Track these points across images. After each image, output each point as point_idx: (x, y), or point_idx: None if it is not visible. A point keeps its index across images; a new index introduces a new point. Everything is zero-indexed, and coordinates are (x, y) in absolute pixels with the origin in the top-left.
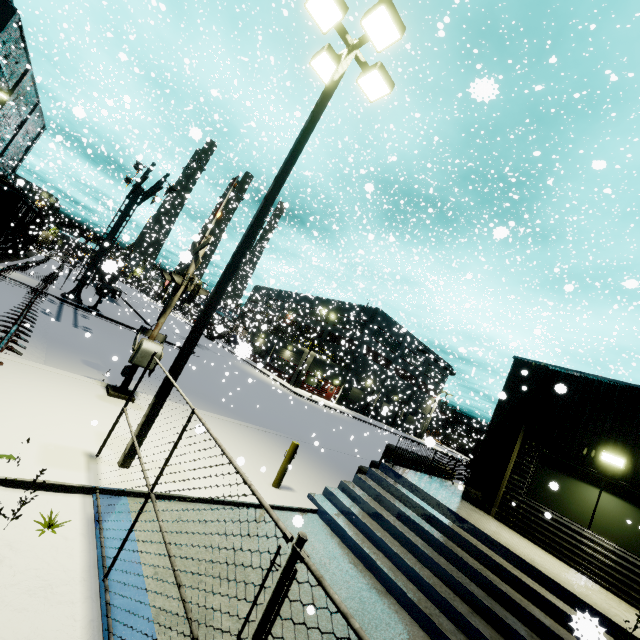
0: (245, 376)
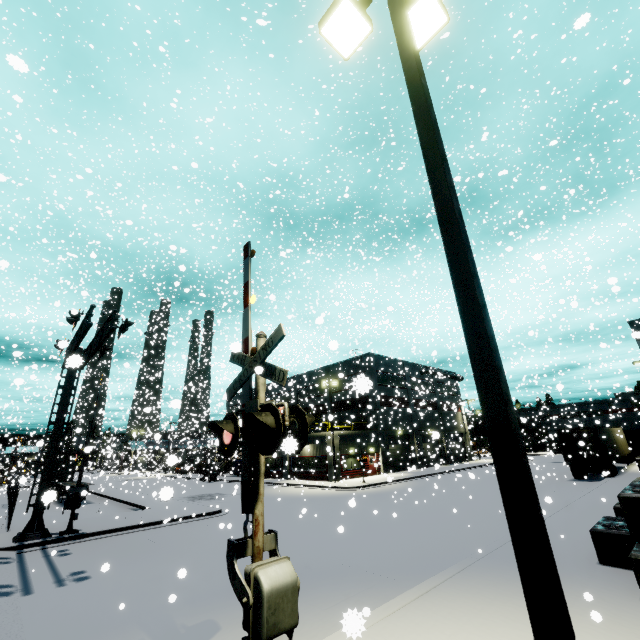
0: (291, 503)
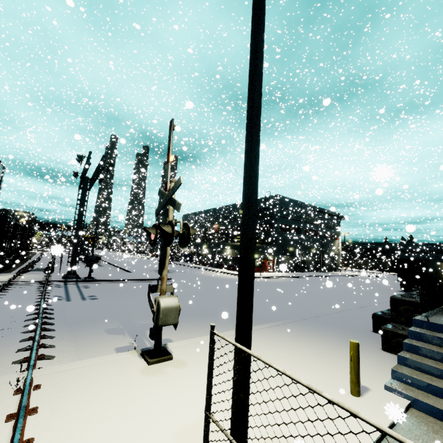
0: (212, 280)
